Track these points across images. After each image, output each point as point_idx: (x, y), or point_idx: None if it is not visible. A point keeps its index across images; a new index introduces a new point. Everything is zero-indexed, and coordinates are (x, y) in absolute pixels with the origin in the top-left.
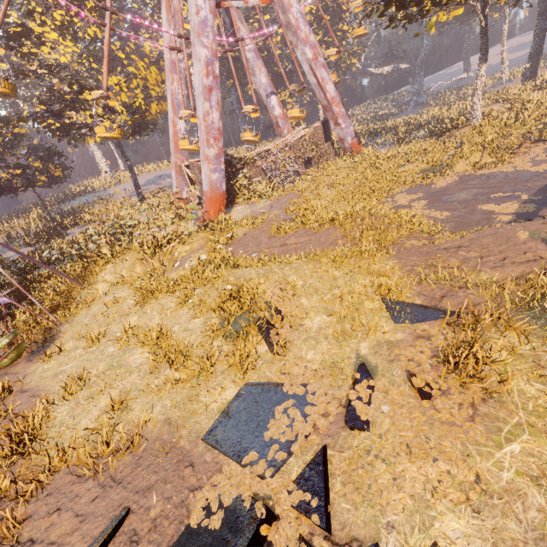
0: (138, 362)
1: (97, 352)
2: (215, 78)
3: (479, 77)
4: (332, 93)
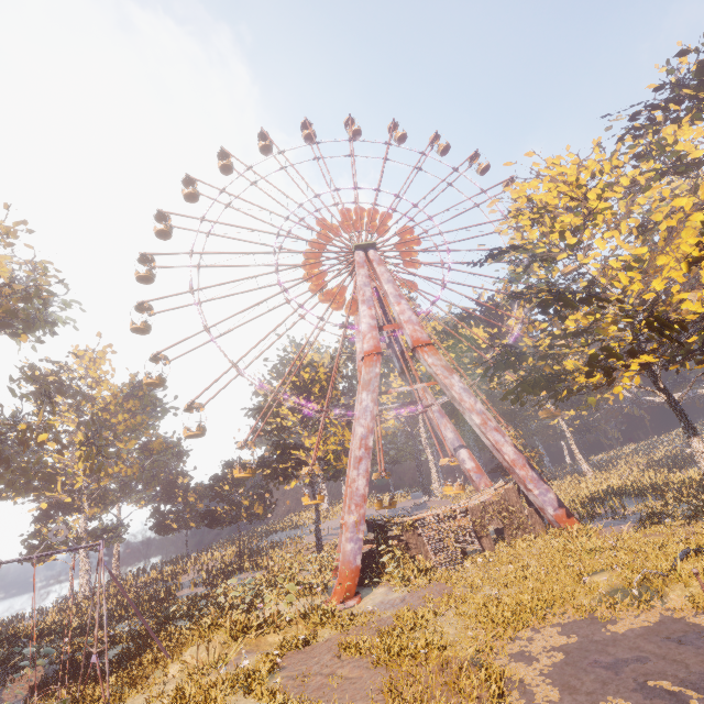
0: None
1: None
2: (368, 449)
3: (696, 452)
4: (512, 455)
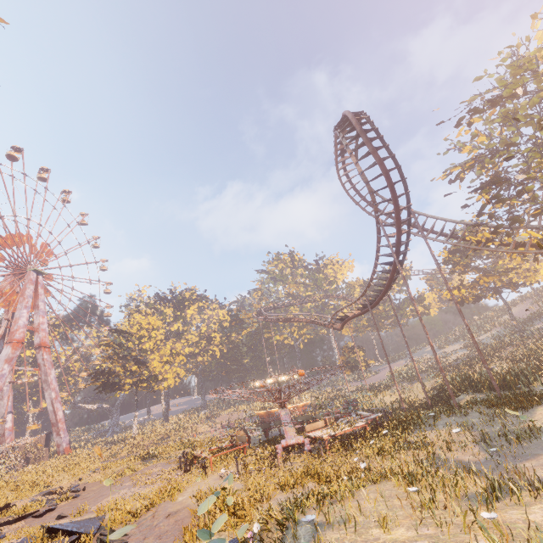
0: None
1: None
2: None
3: (136, 416)
4: (61, 416)
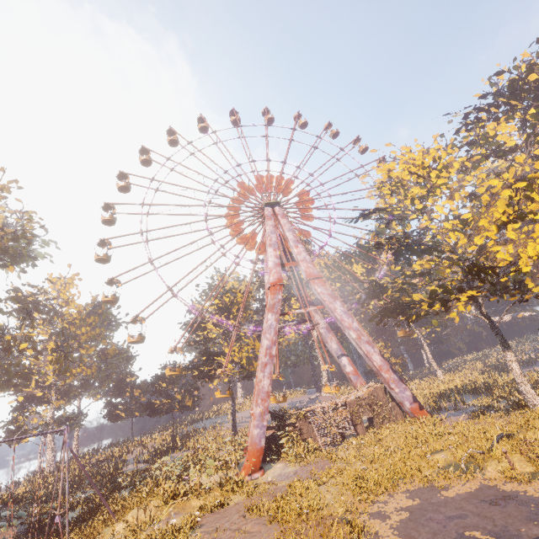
0: None
1: None
2: (271, 356)
3: (509, 361)
4: (379, 362)
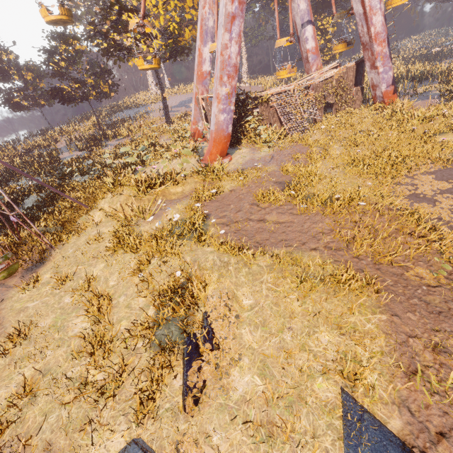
0: (74, 331)
1: (57, 297)
2: (241, 3)
3: None
4: (379, 27)
